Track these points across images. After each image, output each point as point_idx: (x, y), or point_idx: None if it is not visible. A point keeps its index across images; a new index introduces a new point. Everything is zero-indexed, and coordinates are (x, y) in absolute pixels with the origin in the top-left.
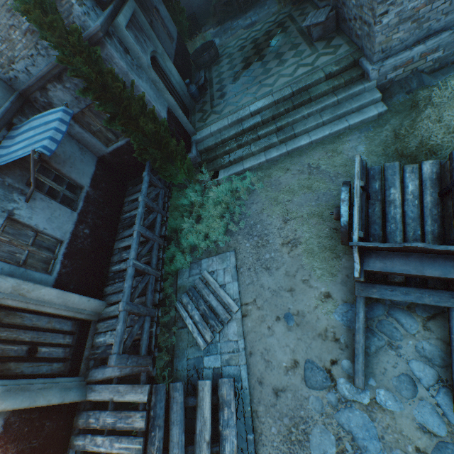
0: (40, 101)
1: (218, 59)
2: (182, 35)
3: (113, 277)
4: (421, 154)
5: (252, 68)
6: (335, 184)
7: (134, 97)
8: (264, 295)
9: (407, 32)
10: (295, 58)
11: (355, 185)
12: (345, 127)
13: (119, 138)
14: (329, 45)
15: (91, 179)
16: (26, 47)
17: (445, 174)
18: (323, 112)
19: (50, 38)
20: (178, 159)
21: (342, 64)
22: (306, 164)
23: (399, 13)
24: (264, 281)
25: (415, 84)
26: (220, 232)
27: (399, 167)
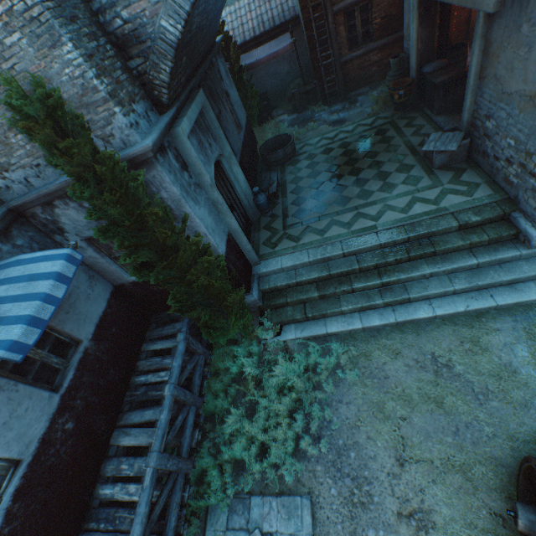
0: (40, 217)
1: (295, 157)
2: (251, 119)
3: (97, 512)
4: None
5: (343, 183)
6: (485, 411)
7: (185, 241)
8: None
9: None
10: (407, 185)
11: None
12: (491, 306)
13: None
14: (458, 179)
15: (97, 325)
16: (31, 154)
17: None
18: (454, 274)
19: (64, 166)
20: (233, 310)
21: (485, 214)
22: (428, 352)
23: None
24: None
25: None
26: (288, 450)
27: None
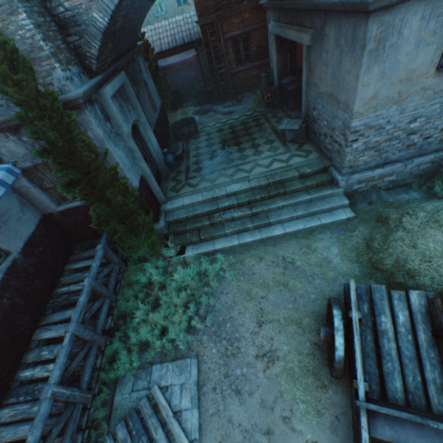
0: None
1: (197, 134)
2: (165, 106)
3: (17, 390)
4: (397, 274)
5: (229, 150)
6: (312, 286)
7: (105, 167)
8: (234, 436)
9: (370, 157)
10: (270, 152)
11: (353, 317)
12: (318, 225)
13: (76, 198)
14: (301, 148)
15: (26, 242)
16: None
17: (436, 312)
18: (297, 206)
19: (13, 95)
20: (143, 231)
21: (314, 168)
22: (280, 255)
23: (365, 143)
24: (234, 411)
25: (375, 197)
26: (182, 328)
27: (386, 291)
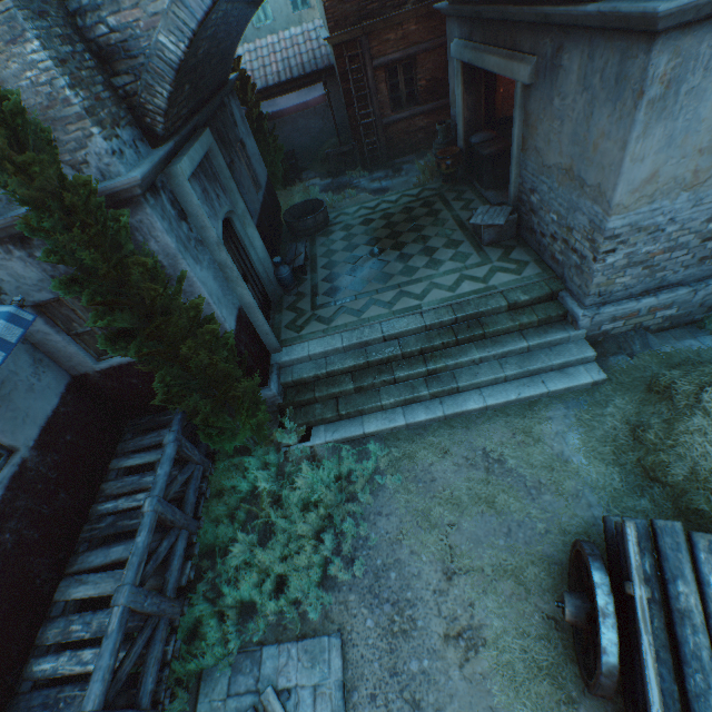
0: None
1: (328, 227)
2: (273, 179)
3: (28, 698)
4: (695, 493)
5: (384, 258)
6: (538, 506)
7: (180, 304)
8: None
9: (635, 278)
10: (455, 262)
11: (636, 597)
12: (542, 393)
13: None
14: (508, 256)
15: (43, 428)
16: None
17: None
18: (505, 359)
19: (17, 189)
20: (243, 405)
21: (534, 293)
22: (479, 447)
23: (629, 254)
24: None
25: (639, 343)
26: (313, 579)
27: (684, 535)
